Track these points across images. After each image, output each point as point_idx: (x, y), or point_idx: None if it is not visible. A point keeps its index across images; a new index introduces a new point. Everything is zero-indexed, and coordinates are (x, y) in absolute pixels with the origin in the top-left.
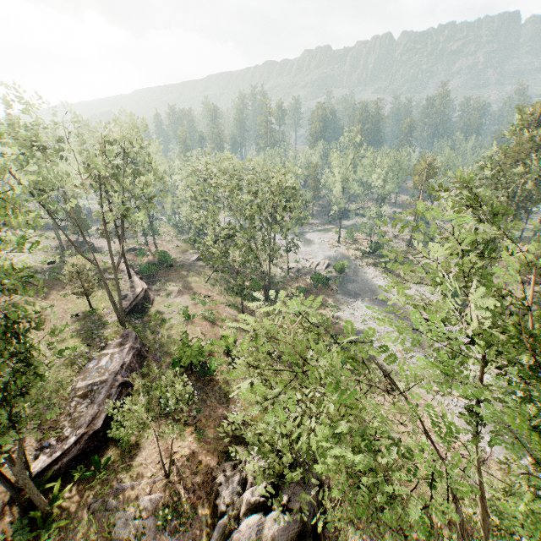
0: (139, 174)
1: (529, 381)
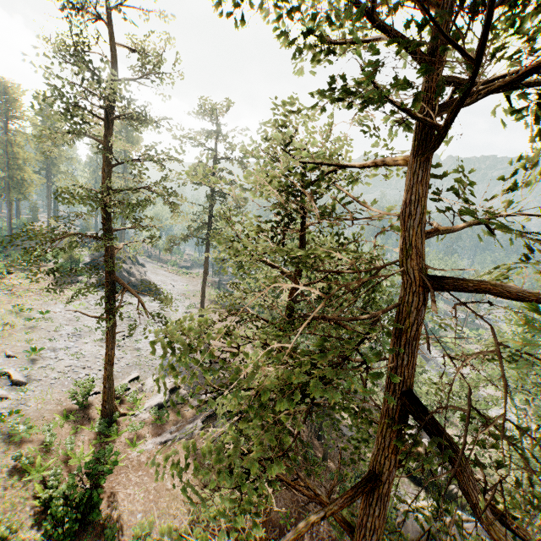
0: None
1: None
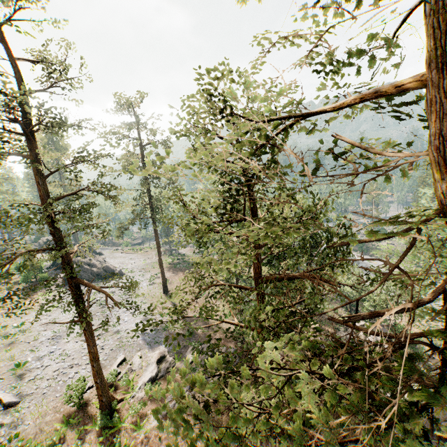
0: None
1: None
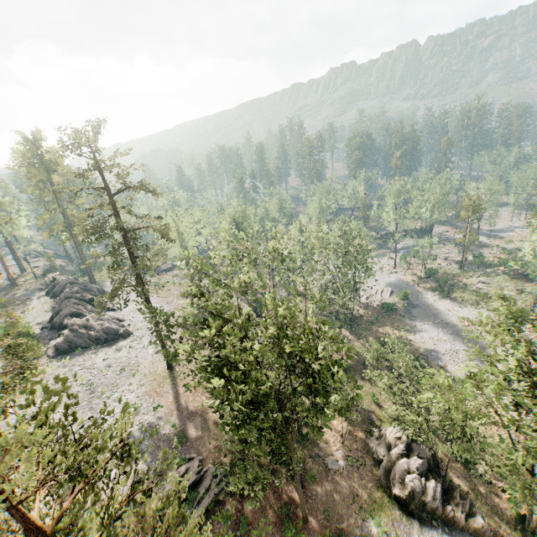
0: (284, 260)
1: (535, 389)
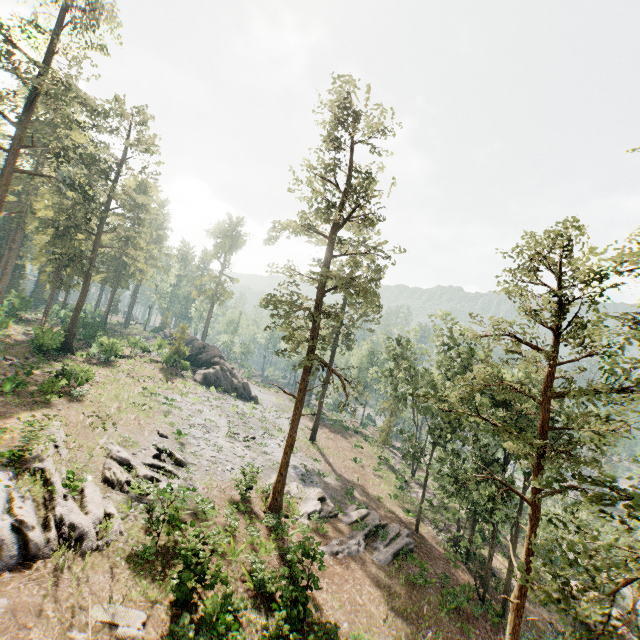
0: None
1: None
